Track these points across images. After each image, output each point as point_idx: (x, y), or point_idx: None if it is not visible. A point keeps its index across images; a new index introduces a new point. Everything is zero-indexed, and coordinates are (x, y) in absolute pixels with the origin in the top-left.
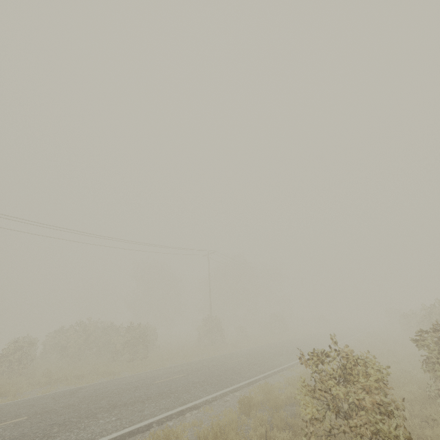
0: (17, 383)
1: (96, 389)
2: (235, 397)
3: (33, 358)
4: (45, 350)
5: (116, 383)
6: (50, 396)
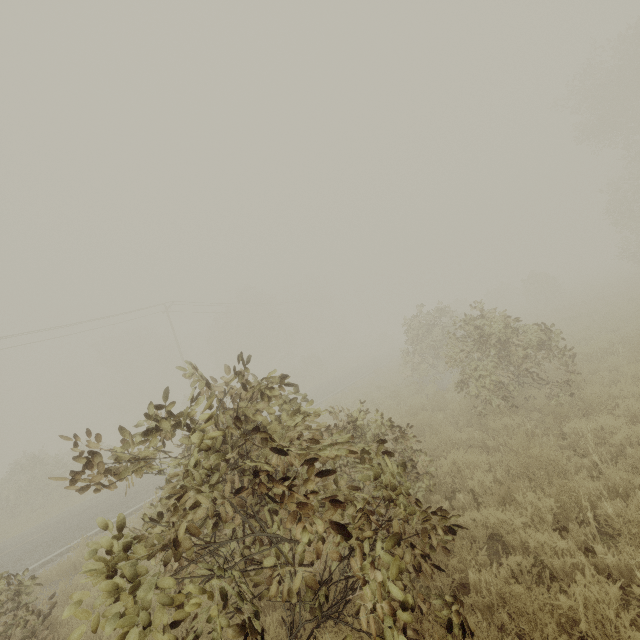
0: None
1: None
2: (55, 565)
3: None
4: None
5: None
6: None
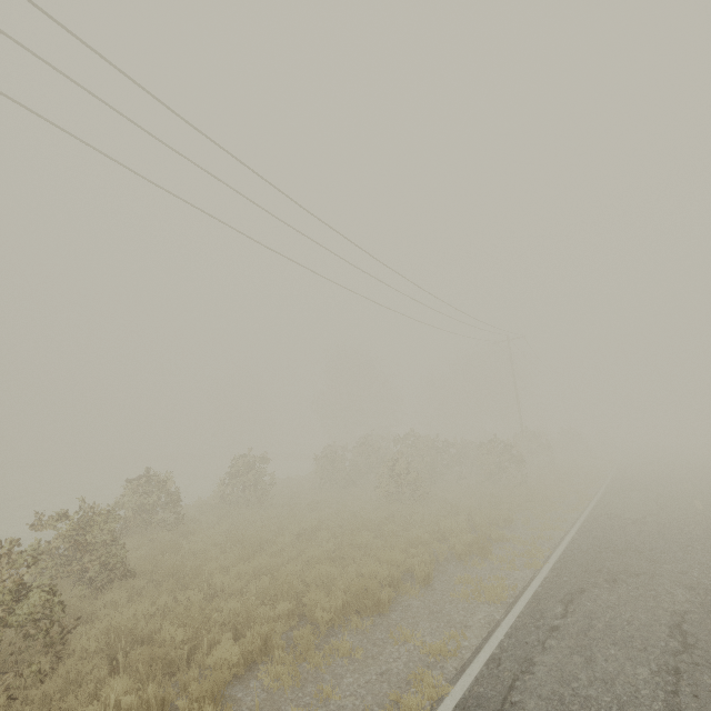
0: (476, 509)
1: (648, 515)
2: None
3: (416, 481)
4: (356, 471)
5: (643, 510)
6: (613, 523)
